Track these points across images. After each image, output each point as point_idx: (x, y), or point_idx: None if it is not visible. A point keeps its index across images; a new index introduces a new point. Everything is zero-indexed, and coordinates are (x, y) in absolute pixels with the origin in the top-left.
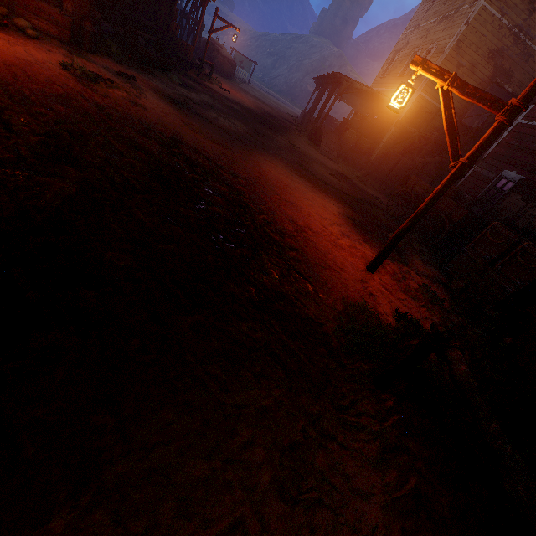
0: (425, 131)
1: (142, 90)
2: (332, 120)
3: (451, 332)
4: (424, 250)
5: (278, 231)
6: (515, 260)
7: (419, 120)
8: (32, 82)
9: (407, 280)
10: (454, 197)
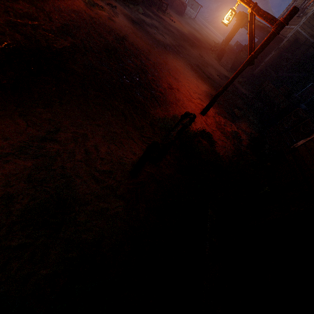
0: (295, 57)
1: (117, 14)
2: (241, 47)
3: (193, 115)
4: (255, 122)
5: (157, 85)
6: (299, 129)
7: (293, 48)
8: (64, 3)
9: (226, 127)
10: (287, 95)
